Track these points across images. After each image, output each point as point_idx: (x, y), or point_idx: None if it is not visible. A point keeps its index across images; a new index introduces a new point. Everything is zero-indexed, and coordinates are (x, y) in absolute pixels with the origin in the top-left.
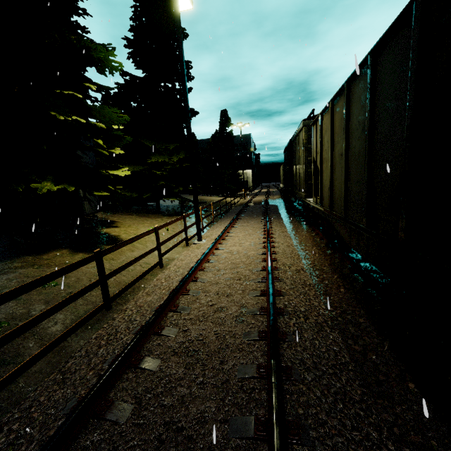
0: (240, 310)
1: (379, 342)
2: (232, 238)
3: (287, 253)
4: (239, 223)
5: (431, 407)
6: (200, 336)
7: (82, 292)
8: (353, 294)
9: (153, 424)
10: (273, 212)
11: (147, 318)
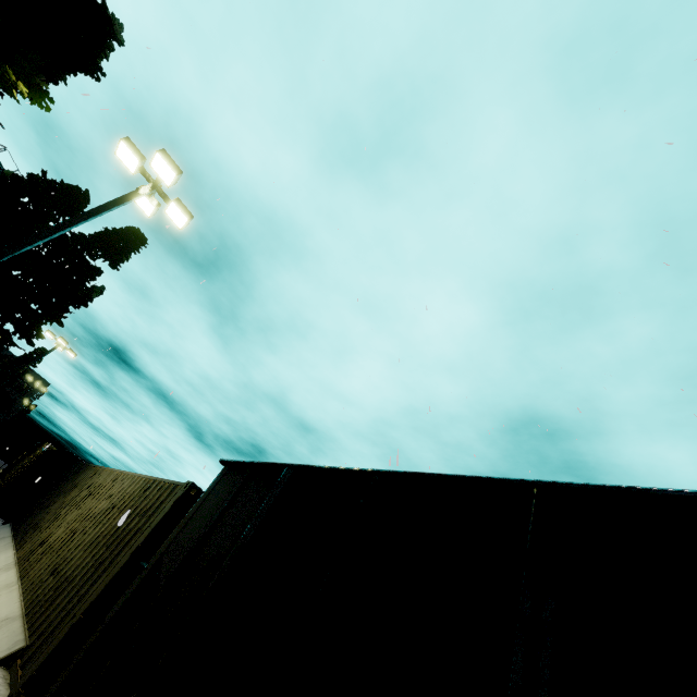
0: None
1: None
2: None
3: None
4: None
5: None
6: None
7: None
8: None
9: None
10: None
11: None
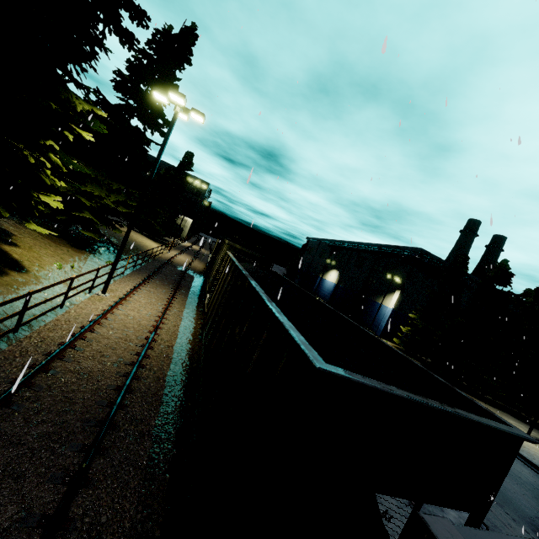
0: (118, 359)
1: (180, 390)
2: (134, 302)
3: (170, 331)
4: (147, 286)
5: (179, 411)
6: (89, 367)
7: (9, 317)
8: (188, 368)
9: (58, 395)
10: (185, 285)
11: (52, 348)
